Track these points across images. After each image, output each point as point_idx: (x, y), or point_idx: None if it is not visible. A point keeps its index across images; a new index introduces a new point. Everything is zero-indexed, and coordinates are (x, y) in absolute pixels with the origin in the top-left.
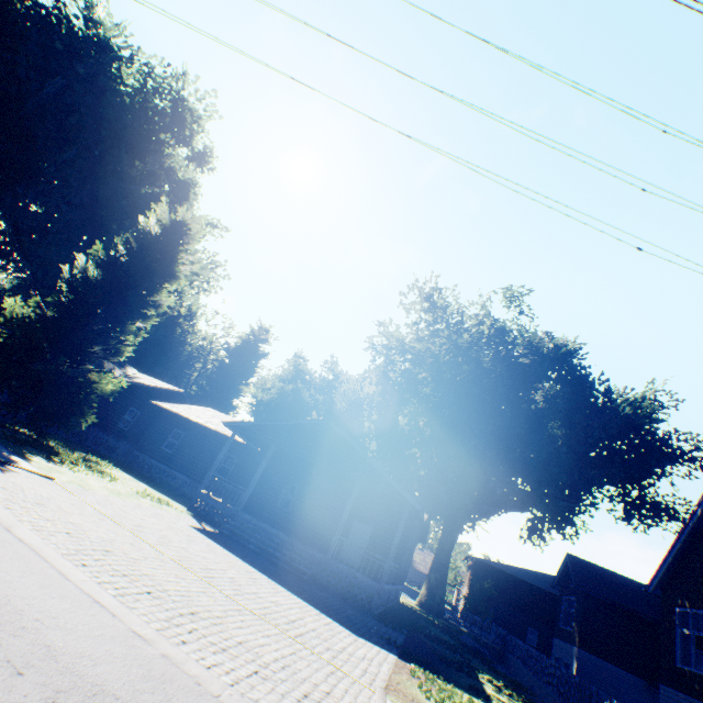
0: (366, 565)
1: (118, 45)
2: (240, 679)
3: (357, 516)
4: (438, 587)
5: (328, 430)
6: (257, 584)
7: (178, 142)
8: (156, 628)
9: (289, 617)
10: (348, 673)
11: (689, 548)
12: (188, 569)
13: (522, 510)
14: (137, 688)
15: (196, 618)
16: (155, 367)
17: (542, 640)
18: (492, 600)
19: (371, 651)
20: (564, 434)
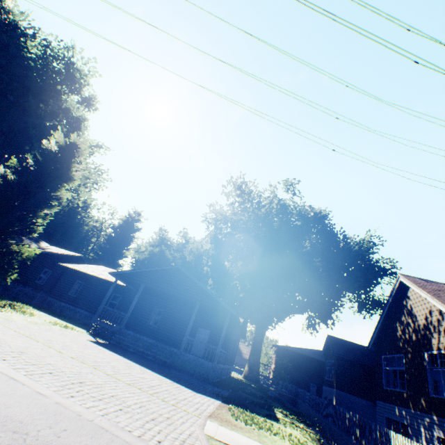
0: (207, 354)
1: (23, 26)
2: (109, 412)
3: (200, 325)
4: (255, 365)
5: (178, 271)
6: (131, 369)
7: (71, 91)
8: (53, 390)
9: (150, 384)
10: (185, 409)
11: (387, 321)
12: (82, 361)
13: (302, 312)
14: (36, 417)
15: (83, 385)
16: (62, 242)
17: (318, 390)
18: (289, 369)
19: (204, 399)
20: (322, 265)
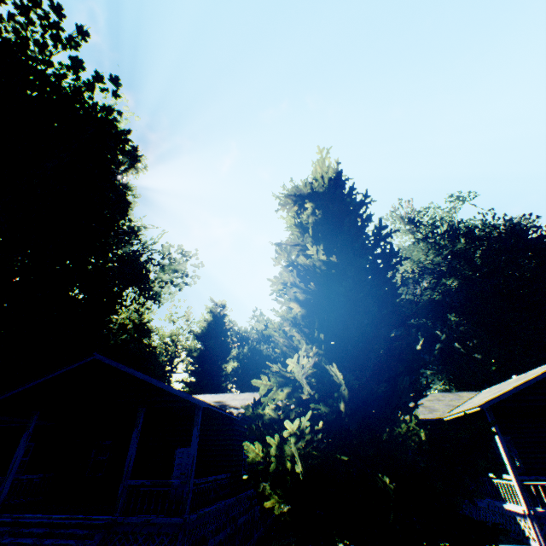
0: None
1: None
2: None
3: None
4: None
5: None
6: None
7: None
8: None
9: None
10: None
11: None
12: None
13: None
14: None
15: None
16: None
17: None
18: None
19: None
20: None
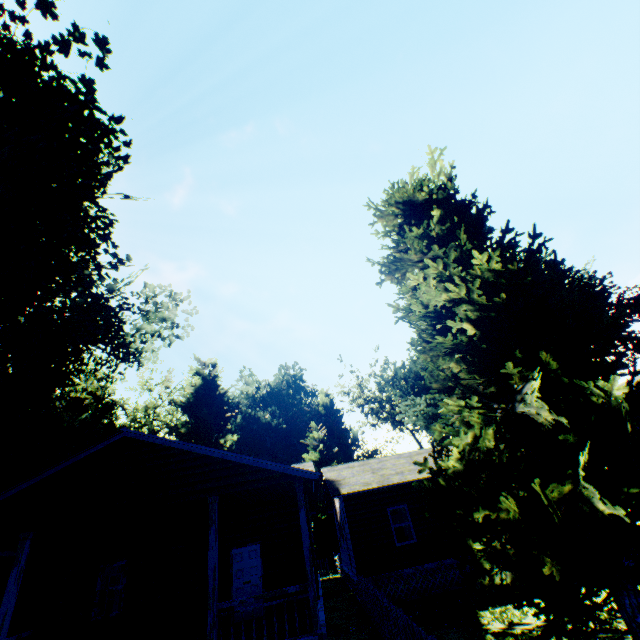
0: None
1: None
2: None
3: None
4: None
5: None
6: None
7: None
8: None
9: None
10: None
11: None
12: None
13: None
14: None
15: None
16: None
17: None
18: None
19: None
20: None
